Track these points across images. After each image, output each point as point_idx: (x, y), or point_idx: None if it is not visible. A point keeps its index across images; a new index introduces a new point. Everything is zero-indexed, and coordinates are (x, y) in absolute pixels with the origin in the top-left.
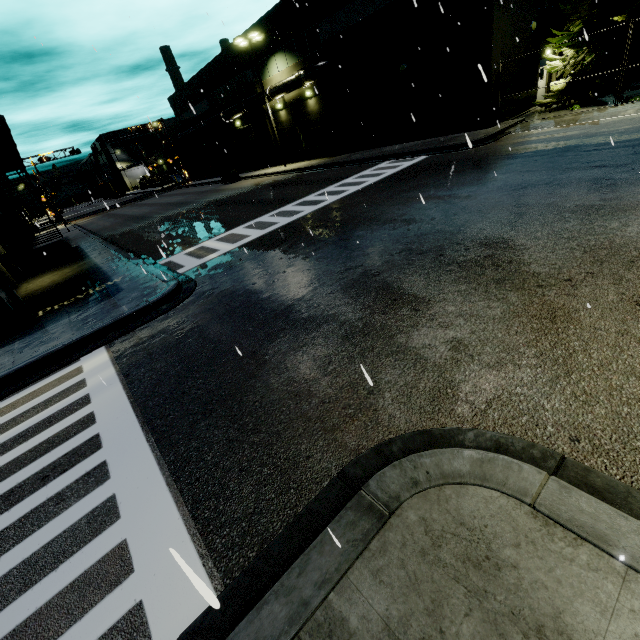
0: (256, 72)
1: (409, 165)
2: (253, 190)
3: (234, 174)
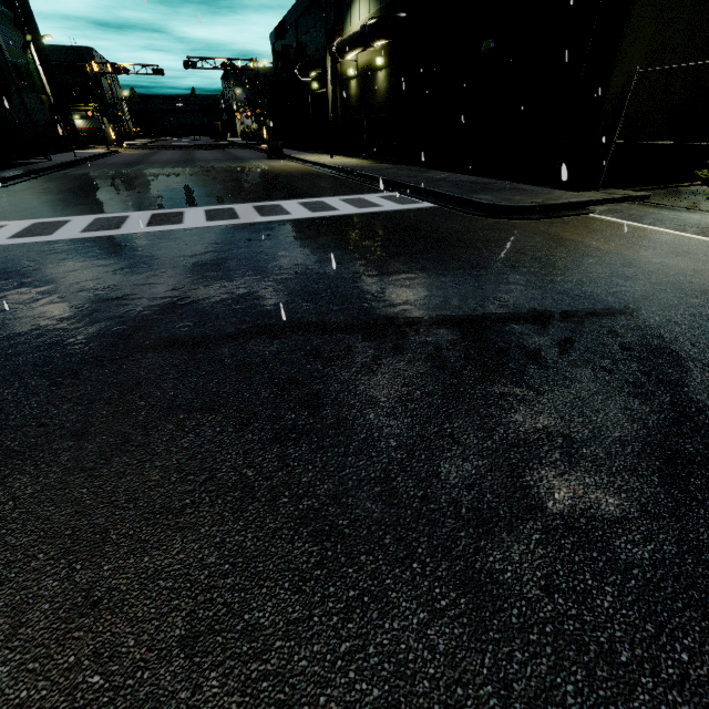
0: (340, 16)
1: (379, 210)
2: (240, 174)
3: (277, 148)
